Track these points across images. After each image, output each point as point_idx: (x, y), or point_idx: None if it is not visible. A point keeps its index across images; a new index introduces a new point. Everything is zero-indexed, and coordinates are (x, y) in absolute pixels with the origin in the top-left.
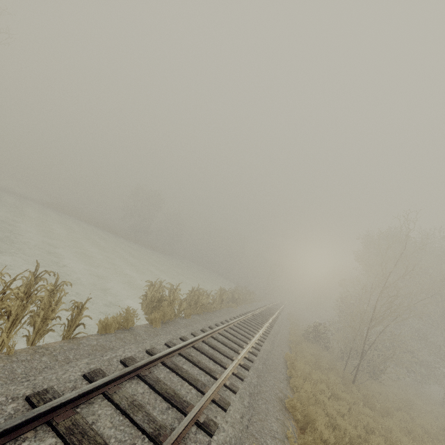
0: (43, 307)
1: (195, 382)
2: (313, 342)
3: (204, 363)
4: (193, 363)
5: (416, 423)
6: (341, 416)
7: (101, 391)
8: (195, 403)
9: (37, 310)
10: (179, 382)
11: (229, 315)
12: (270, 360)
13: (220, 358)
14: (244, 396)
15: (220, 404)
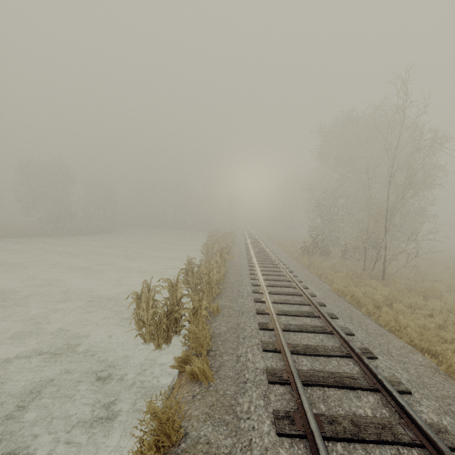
0: None
1: None
2: (313, 254)
3: (362, 420)
4: (358, 442)
5: (444, 285)
6: (454, 333)
7: None
8: None
9: None
10: None
11: (242, 273)
12: (339, 309)
13: (338, 368)
14: None
15: None
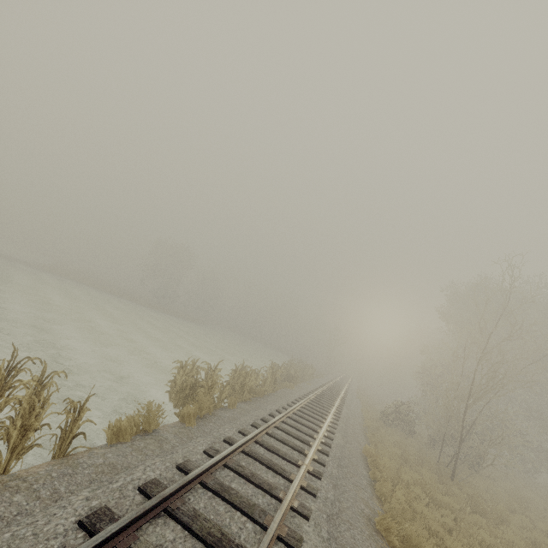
0: (22, 413)
1: (250, 510)
2: (394, 426)
3: (260, 477)
4: (245, 479)
5: (538, 528)
6: (448, 532)
7: (107, 547)
8: (253, 546)
9: (15, 416)
10: (226, 513)
11: (286, 399)
12: (346, 459)
13: (281, 465)
14: (320, 522)
15: (289, 542)
